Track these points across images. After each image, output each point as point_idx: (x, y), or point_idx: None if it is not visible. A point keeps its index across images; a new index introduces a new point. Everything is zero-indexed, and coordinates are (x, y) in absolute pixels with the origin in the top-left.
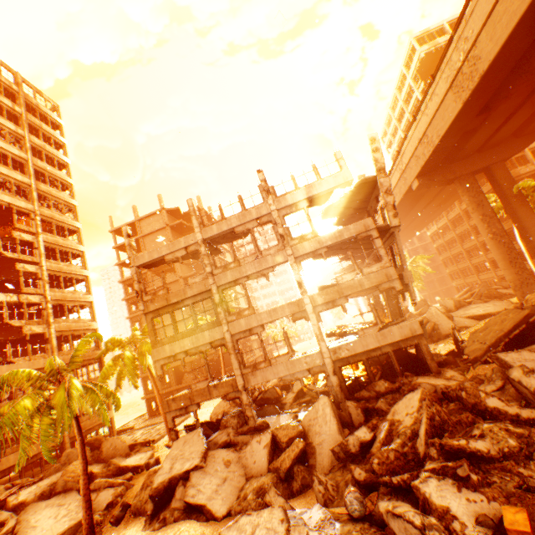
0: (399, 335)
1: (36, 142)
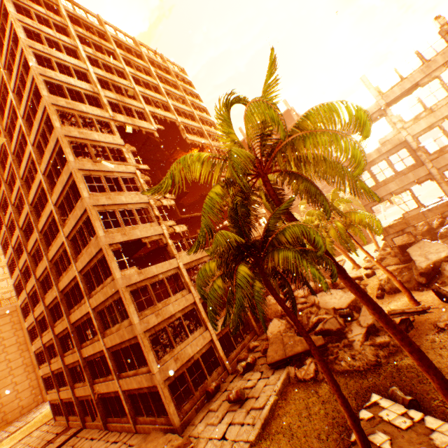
0: None
1: (189, 99)
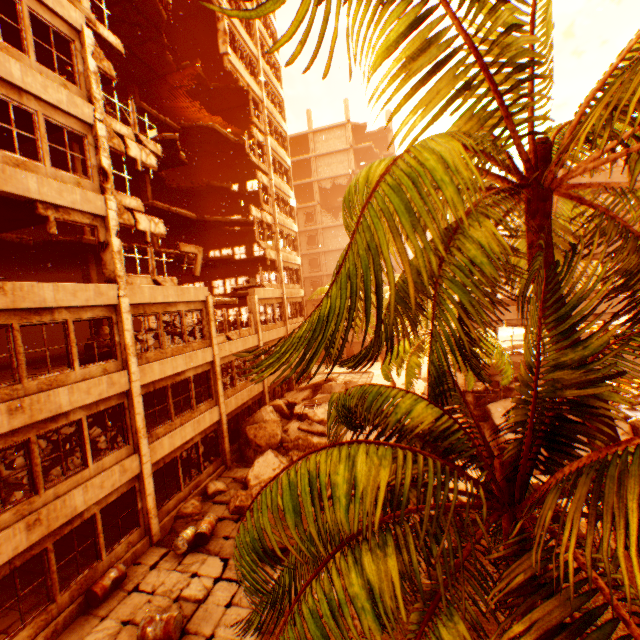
0: None
1: None
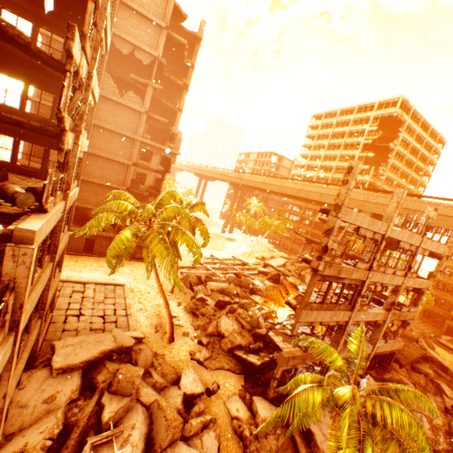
0: (396, 347)
1: None
